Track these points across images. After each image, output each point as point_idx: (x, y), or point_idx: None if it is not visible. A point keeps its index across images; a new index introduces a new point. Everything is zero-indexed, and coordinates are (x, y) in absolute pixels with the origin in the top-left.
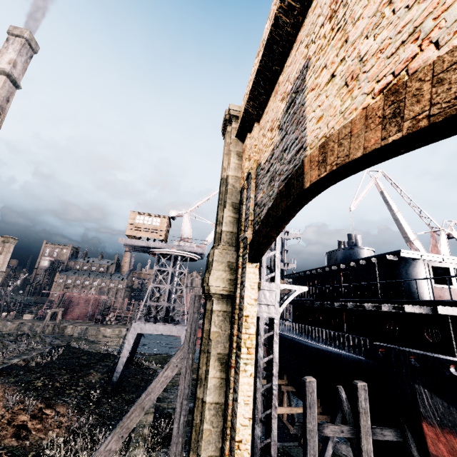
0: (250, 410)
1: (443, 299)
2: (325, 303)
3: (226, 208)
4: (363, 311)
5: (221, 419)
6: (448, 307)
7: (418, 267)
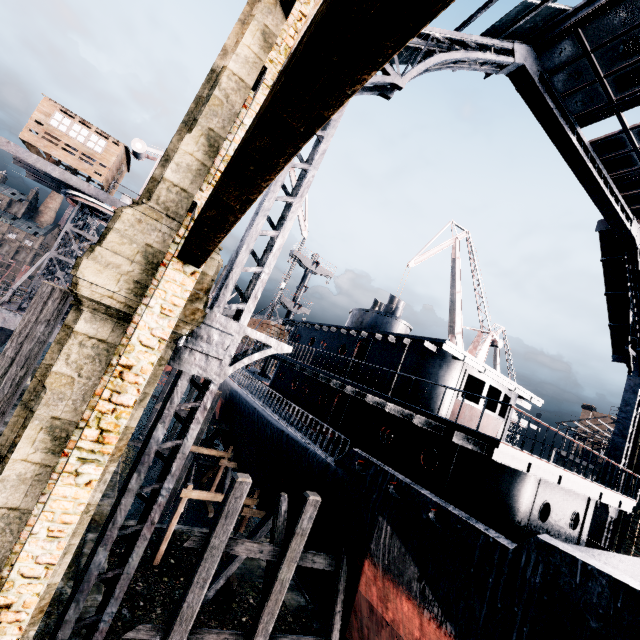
0: (58, 549)
1: (460, 417)
2: (320, 376)
3: (190, 133)
4: (363, 402)
5: (12, 538)
6: (466, 436)
7: (453, 369)
